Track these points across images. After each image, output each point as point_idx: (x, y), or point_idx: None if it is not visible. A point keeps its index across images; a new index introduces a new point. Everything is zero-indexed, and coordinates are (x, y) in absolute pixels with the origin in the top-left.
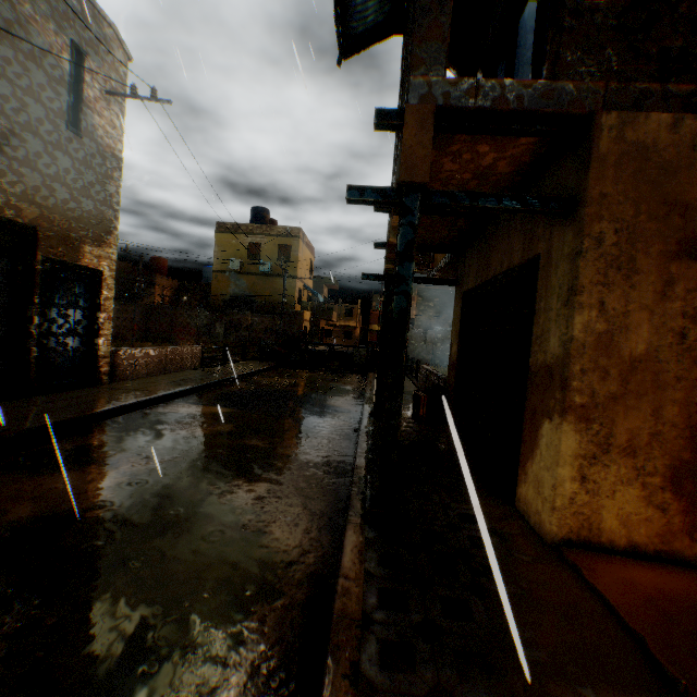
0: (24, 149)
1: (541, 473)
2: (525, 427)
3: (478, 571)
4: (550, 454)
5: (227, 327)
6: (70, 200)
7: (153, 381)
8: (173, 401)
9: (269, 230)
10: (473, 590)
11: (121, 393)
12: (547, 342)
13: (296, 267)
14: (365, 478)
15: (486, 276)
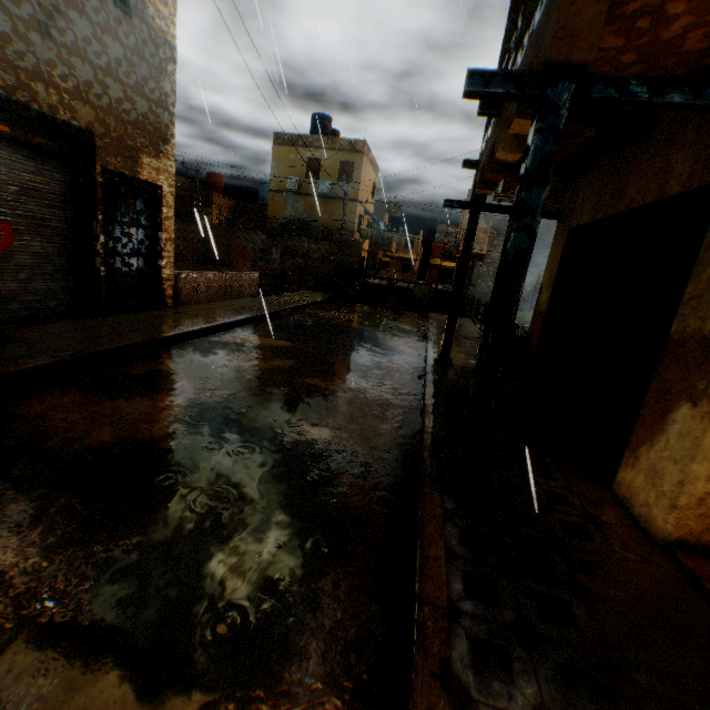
0: (71, 34)
1: (662, 463)
2: (645, 406)
3: (575, 566)
4: (682, 446)
5: (283, 253)
6: (123, 101)
7: (213, 307)
8: (234, 330)
9: (330, 143)
10: (571, 590)
11: (184, 318)
12: (709, 305)
13: (358, 189)
14: (436, 437)
15: (612, 208)
